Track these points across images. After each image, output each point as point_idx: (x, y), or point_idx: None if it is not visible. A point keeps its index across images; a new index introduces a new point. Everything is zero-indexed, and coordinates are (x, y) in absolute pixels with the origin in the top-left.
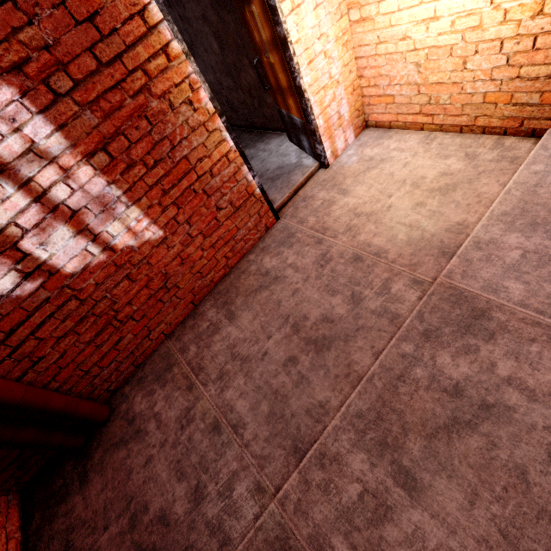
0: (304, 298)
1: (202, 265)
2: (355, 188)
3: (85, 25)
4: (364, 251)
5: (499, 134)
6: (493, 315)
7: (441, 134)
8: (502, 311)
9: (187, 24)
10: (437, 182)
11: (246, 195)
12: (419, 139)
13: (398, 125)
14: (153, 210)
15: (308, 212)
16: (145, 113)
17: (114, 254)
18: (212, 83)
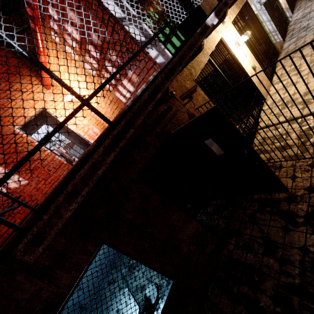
0: None
1: (47, 190)
2: None
3: (0, 139)
4: None
5: None
6: None
7: None
8: None
9: (65, 129)
10: None
11: (60, 164)
12: None
13: None
14: (23, 175)
15: None
16: (17, 151)
17: (10, 190)
18: (79, 140)
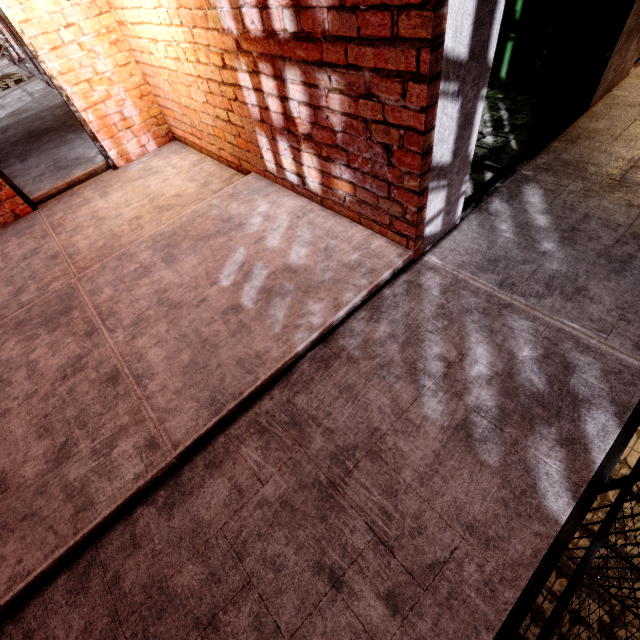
0: None
1: None
2: (115, 193)
3: None
4: (65, 251)
5: (237, 170)
6: (73, 313)
7: (209, 160)
8: (81, 310)
9: None
10: (167, 201)
11: None
12: (194, 161)
13: (189, 143)
14: None
15: (64, 207)
16: None
17: None
18: None
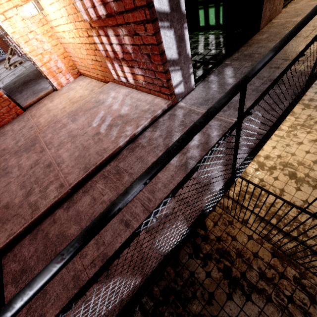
0: (5, 142)
1: None
2: (56, 100)
3: None
4: (35, 124)
5: (105, 82)
6: (36, 145)
7: (94, 81)
8: (39, 143)
9: None
10: (76, 99)
11: None
12: (88, 82)
13: (86, 75)
14: None
15: (36, 108)
16: None
17: None
18: None
